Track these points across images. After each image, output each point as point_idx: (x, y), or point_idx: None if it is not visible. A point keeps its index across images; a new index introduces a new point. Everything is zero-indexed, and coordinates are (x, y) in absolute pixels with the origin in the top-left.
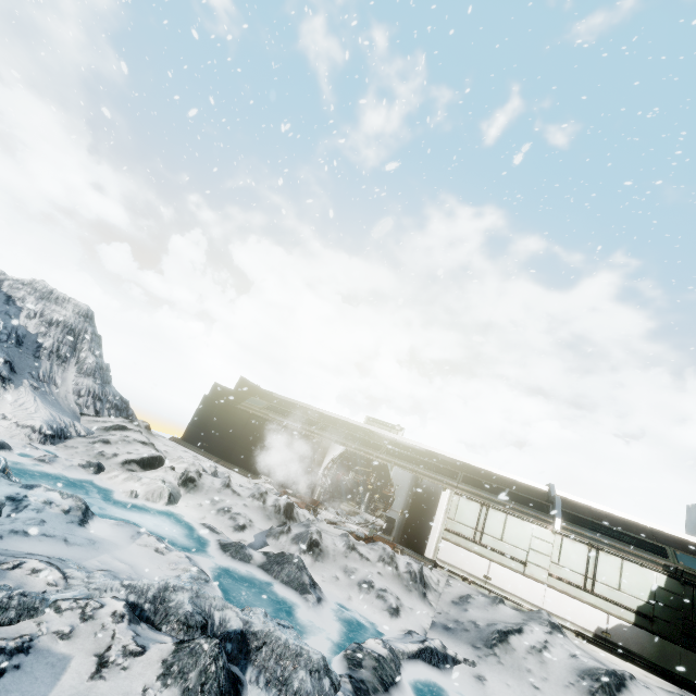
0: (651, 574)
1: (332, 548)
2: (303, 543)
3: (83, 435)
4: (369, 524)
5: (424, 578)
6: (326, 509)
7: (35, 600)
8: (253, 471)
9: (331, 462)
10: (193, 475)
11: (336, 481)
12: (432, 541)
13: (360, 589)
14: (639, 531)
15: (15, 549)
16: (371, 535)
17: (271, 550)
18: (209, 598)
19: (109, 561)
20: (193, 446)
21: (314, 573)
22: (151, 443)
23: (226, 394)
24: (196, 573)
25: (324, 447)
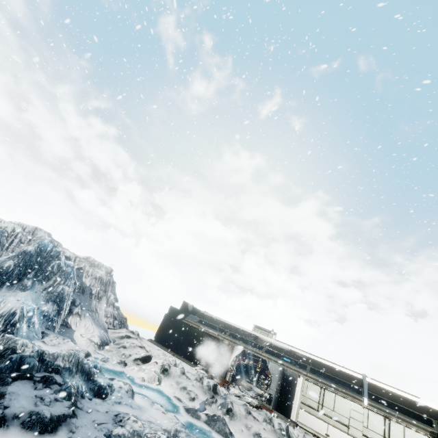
0: (422, 437)
1: (238, 412)
2: (224, 409)
3: (112, 342)
4: (258, 397)
5: (289, 433)
6: (234, 386)
7: (140, 433)
8: (193, 361)
9: (235, 357)
10: (167, 367)
11: (237, 364)
12: (294, 409)
13: (254, 437)
14: (419, 407)
15: (119, 410)
16: (259, 404)
17: (208, 413)
18: (192, 436)
19: (148, 417)
20: (160, 345)
21: (230, 427)
22: (144, 346)
23: (176, 312)
24: (180, 424)
25: (231, 348)
